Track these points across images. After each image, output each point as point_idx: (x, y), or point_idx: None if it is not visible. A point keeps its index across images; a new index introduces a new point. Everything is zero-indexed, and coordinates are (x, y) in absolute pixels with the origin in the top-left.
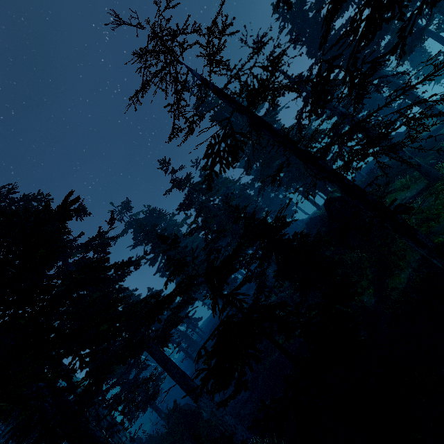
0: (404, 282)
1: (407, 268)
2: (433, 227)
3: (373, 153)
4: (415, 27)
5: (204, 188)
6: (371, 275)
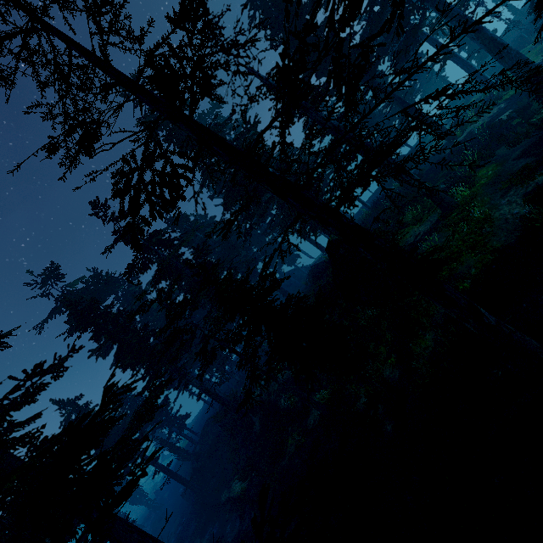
0: (430, 345)
1: (432, 327)
2: (455, 269)
3: (376, 176)
4: (408, 23)
5: (166, 239)
6: (391, 338)
